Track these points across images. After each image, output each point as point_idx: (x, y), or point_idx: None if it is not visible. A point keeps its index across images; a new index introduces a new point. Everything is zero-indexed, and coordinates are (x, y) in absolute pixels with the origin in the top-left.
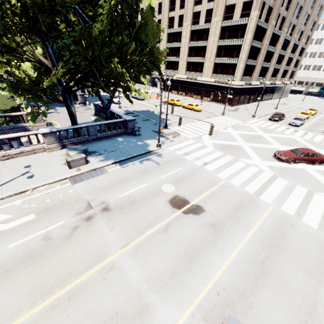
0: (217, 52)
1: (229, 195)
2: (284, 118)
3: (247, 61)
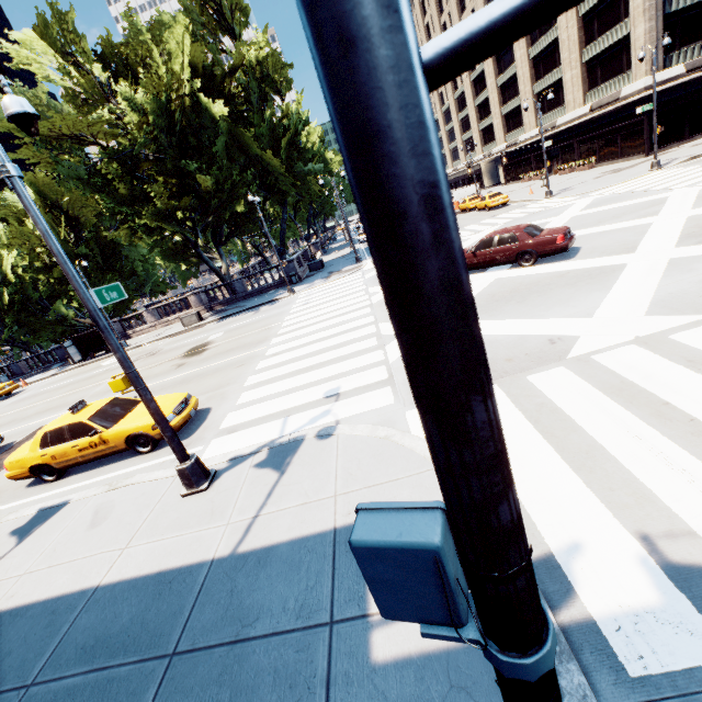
0: (585, 34)
1: (250, 338)
2: None
3: (671, 2)
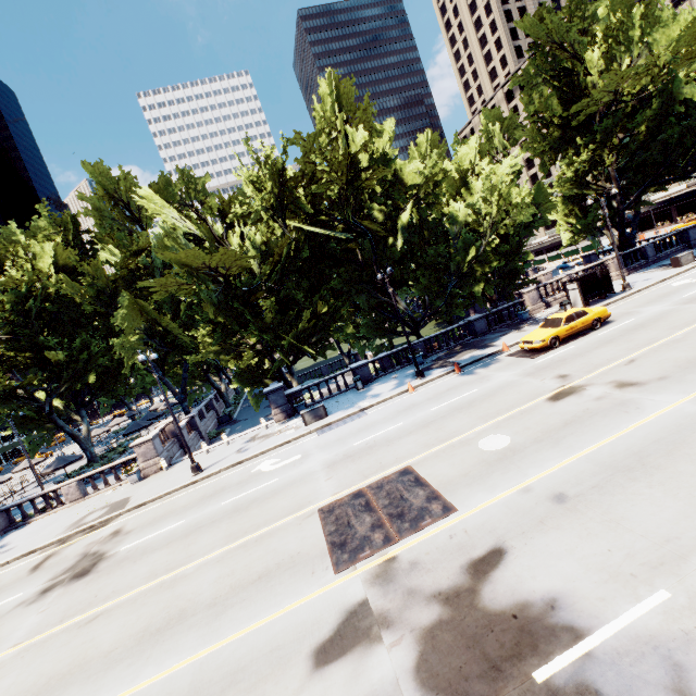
0: None
1: None
2: None
3: None
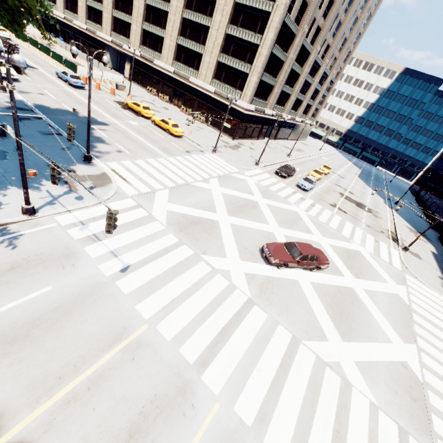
0: (225, 45)
1: (135, 380)
2: (294, 174)
3: (263, 75)
